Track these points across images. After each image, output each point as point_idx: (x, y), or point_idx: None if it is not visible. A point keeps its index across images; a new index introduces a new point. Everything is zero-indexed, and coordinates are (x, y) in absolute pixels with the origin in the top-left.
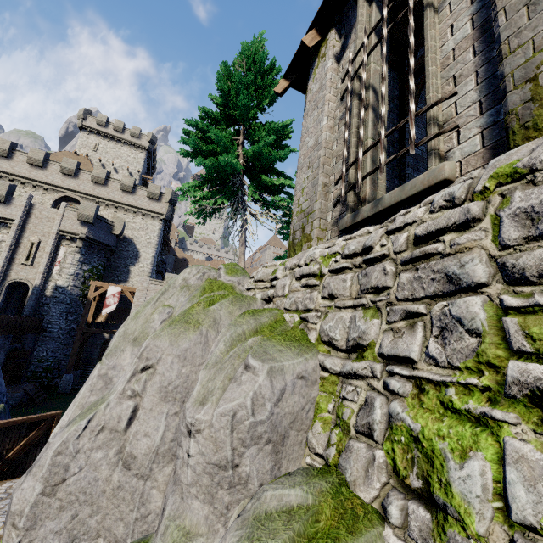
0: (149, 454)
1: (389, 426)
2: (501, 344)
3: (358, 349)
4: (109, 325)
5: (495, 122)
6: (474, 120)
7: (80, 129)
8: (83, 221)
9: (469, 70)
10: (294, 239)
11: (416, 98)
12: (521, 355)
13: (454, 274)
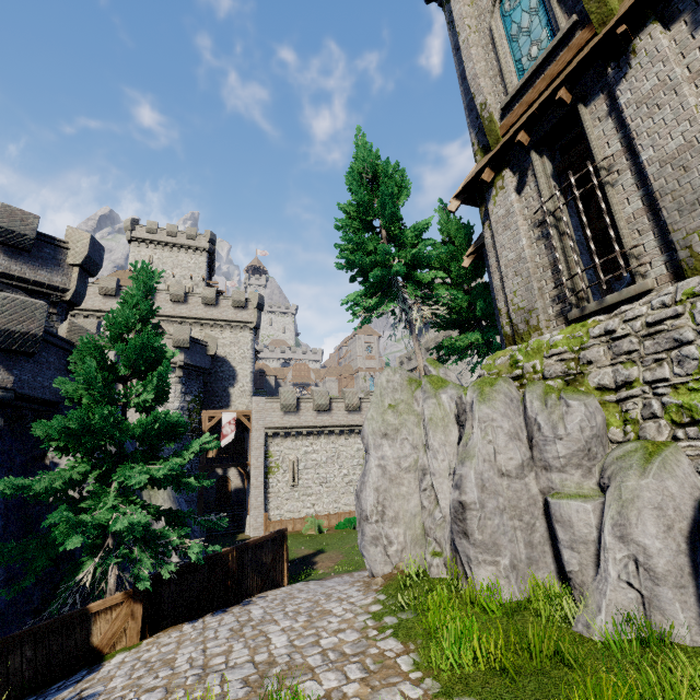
0: (519, 467)
1: (664, 408)
2: None
3: (626, 385)
4: (221, 459)
5: (672, 260)
6: (658, 257)
7: (129, 242)
8: (179, 346)
9: (647, 229)
10: (518, 330)
11: (565, 195)
12: None
13: (678, 338)
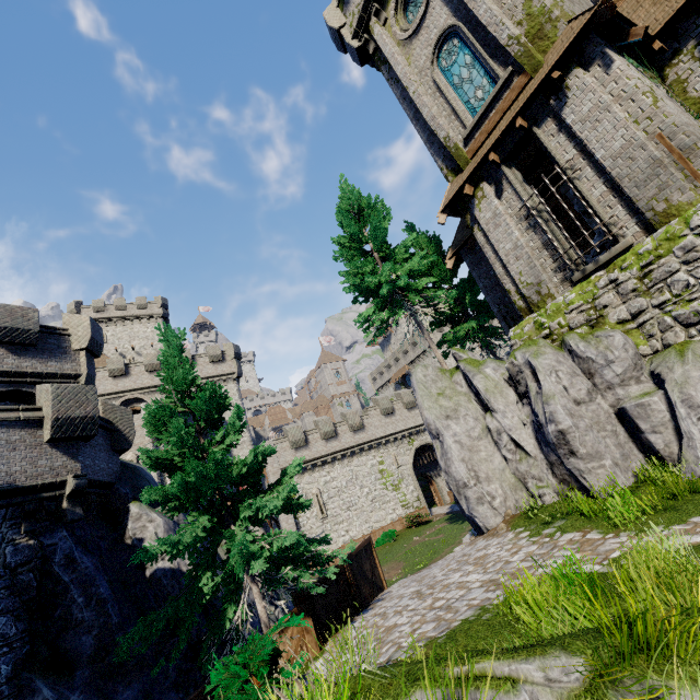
0: (588, 394)
1: (675, 320)
2: (693, 279)
3: (640, 313)
4: None
5: (640, 221)
6: (630, 221)
7: None
8: None
9: (615, 204)
10: (532, 301)
11: None
12: (699, 279)
13: (668, 270)
